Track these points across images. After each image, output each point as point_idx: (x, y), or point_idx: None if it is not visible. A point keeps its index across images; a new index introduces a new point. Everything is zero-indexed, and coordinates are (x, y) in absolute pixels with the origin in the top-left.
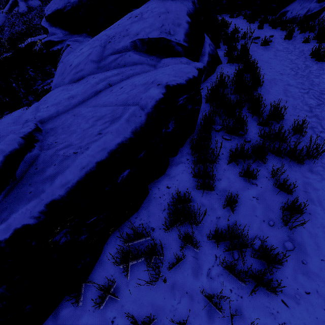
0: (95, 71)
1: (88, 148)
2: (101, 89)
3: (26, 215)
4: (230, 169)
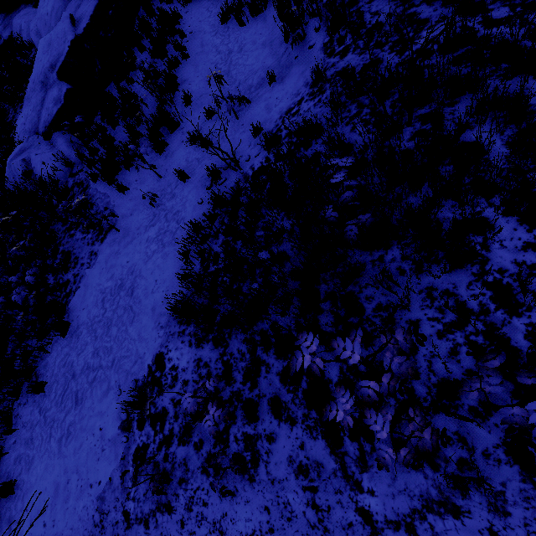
0: (68, 3)
1: (91, 2)
2: (80, 3)
3: (87, 21)
4: (163, 5)
